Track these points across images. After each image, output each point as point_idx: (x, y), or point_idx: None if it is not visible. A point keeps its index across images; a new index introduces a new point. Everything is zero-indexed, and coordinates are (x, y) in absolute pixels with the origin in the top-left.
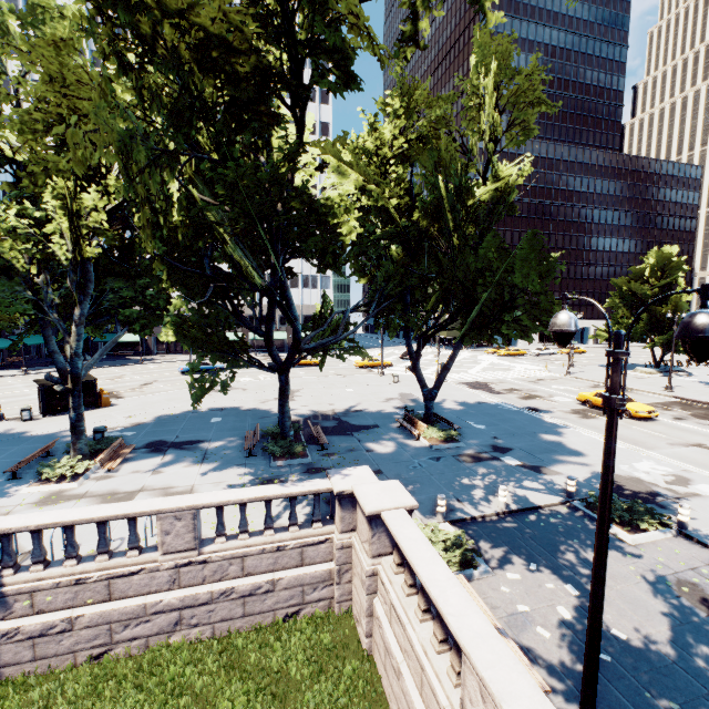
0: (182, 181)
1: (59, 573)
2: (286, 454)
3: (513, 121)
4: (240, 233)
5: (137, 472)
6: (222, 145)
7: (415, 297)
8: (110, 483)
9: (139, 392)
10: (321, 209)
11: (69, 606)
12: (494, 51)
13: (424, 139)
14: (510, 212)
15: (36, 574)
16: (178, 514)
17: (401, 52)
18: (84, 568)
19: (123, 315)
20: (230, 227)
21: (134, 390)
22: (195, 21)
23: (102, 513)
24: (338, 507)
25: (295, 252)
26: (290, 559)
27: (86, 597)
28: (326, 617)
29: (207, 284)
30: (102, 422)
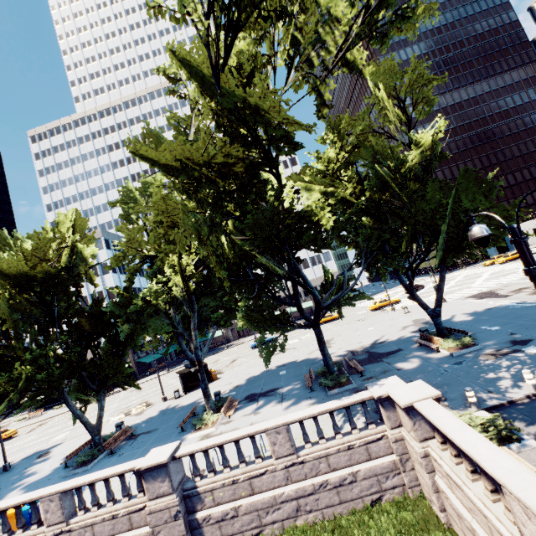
0: (227, 234)
1: (222, 477)
2: (336, 385)
3: (415, 104)
4: (263, 249)
5: (245, 415)
6: (241, 208)
7: (392, 245)
8: (232, 425)
9: (230, 367)
10: (305, 216)
11: (232, 499)
12: (382, 74)
13: (357, 144)
14: (442, 159)
15: (211, 479)
16: (277, 430)
17: (320, 115)
18: (234, 473)
19: (213, 318)
20: (257, 247)
21: (228, 366)
22: (216, 161)
23: (235, 435)
24: (382, 409)
25: (297, 247)
26: (360, 455)
27: (240, 493)
28: (404, 501)
29: (253, 284)
30: (216, 390)
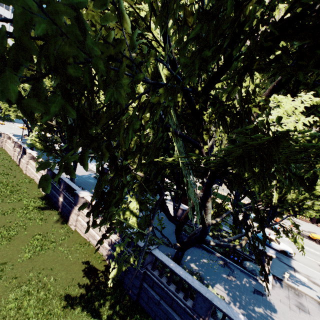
0: None
1: None
2: None
3: None
4: None
5: None
6: None
7: None
8: None
9: None
10: None
11: None
12: None
13: None
14: None
15: None
16: None
17: None
18: None
19: None
20: None
21: None
22: None
23: None
24: (2, 135)
25: None
26: None
27: None
28: None
29: None
30: None
